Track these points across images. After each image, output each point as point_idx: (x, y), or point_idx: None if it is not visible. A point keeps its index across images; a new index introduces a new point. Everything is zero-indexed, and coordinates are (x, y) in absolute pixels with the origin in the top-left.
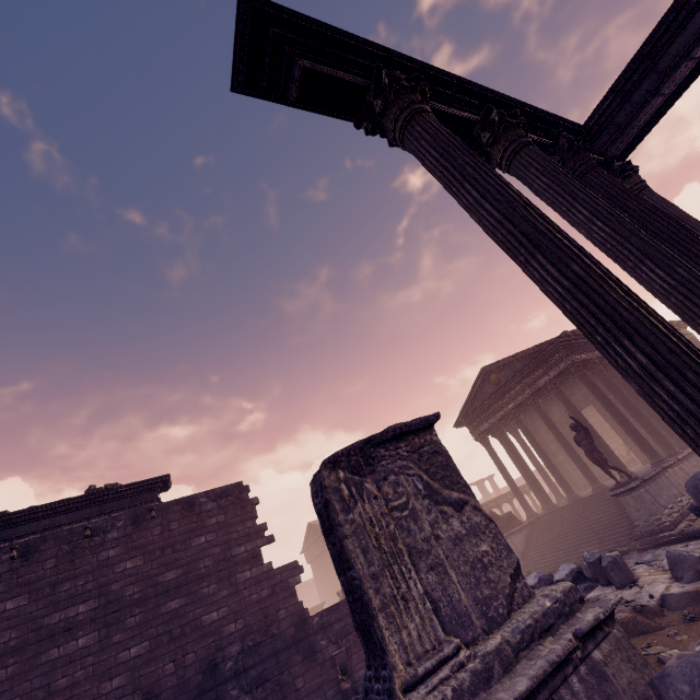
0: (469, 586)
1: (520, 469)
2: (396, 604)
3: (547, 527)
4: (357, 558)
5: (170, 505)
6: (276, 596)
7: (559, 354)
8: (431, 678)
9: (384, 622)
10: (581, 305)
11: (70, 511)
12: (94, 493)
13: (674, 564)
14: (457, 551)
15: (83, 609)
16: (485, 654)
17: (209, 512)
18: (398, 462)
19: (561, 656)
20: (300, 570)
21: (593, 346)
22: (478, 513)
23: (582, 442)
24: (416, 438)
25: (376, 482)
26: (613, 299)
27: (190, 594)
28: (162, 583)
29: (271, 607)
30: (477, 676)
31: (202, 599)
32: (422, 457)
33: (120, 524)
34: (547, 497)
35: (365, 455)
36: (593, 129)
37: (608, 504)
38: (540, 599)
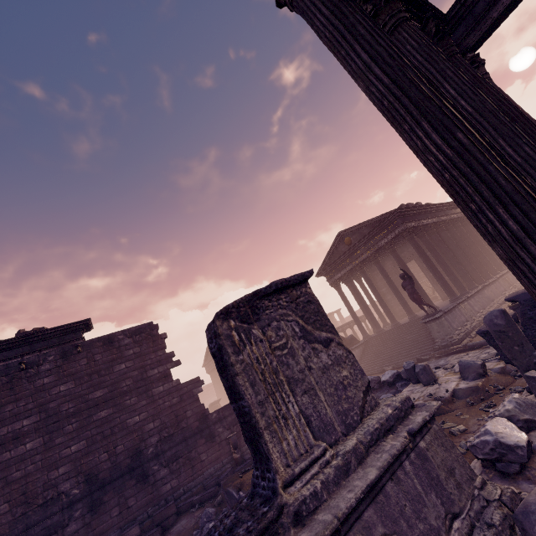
0: (333, 403)
1: (360, 306)
2: (278, 422)
3: (376, 344)
4: (246, 390)
5: (93, 342)
6: (184, 402)
7: (396, 222)
8: (305, 475)
9: (268, 437)
10: (461, 174)
11: (4, 350)
12: (24, 336)
13: (463, 369)
14: (325, 378)
15: (27, 423)
16: (345, 453)
17: (126, 346)
18: (279, 310)
19: (400, 450)
20: (201, 383)
21: (420, 216)
22: (341, 347)
23: (407, 287)
24: (293, 290)
25: (262, 328)
26: (493, 167)
27: (116, 405)
28: (92, 399)
29: (181, 410)
30: (339, 470)
31: (126, 408)
32: (299, 306)
33: (51, 358)
34: (378, 324)
35: (252, 306)
36: (453, 19)
37: (419, 328)
38: (384, 408)
